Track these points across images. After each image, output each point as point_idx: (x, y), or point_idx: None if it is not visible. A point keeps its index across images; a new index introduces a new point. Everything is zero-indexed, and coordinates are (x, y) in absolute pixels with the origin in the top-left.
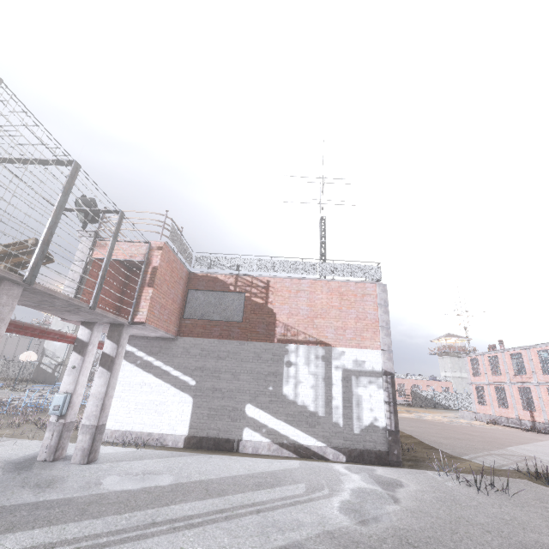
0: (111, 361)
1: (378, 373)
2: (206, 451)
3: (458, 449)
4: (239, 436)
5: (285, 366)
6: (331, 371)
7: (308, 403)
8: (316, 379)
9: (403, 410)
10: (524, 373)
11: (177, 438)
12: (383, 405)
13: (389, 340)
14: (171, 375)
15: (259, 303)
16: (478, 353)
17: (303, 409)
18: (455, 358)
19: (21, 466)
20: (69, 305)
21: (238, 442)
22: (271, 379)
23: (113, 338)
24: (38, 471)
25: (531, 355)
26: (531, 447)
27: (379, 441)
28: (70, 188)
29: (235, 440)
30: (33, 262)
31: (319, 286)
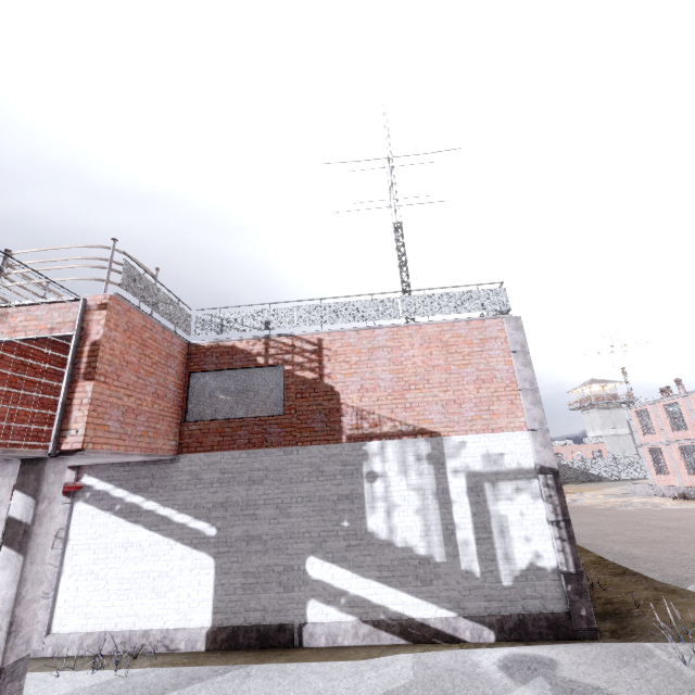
0: (25, 533)
1: (530, 472)
2: (244, 655)
3: (668, 567)
4: (301, 616)
5: (365, 482)
6: (446, 478)
7: (414, 542)
8: (423, 497)
9: None
10: None
11: (194, 635)
12: (546, 528)
13: (541, 412)
14: (173, 523)
15: (309, 379)
16: (647, 402)
17: (406, 554)
18: (604, 410)
19: None
20: None
21: (300, 628)
22: (344, 507)
23: (27, 487)
24: None
25: None
26: None
27: (550, 595)
28: None
29: (294, 625)
30: None
31: (406, 335)
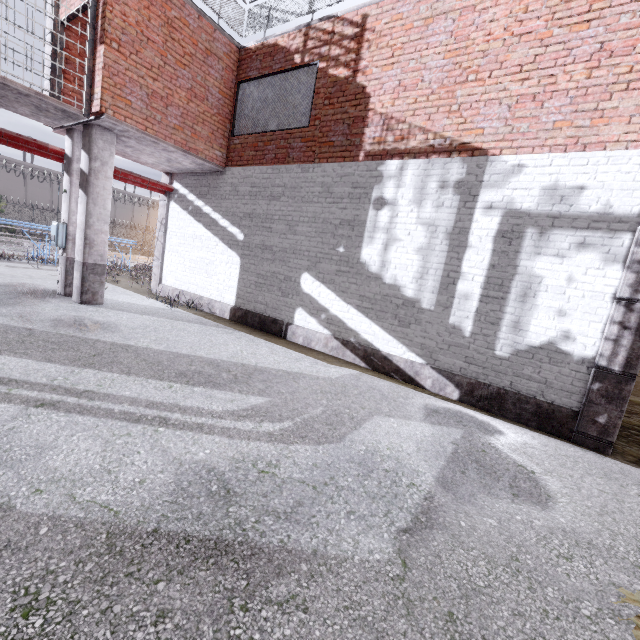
0: (86, 181)
1: (622, 221)
2: (245, 328)
3: None
4: (290, 318)
5: (371, 208)
6: (472, 216)
7: (404, 282)
8: (432, 235)
9: None
10: None
11: (224, 307)
12: (604, 306)
13: None
14: (219, 225)
15: (340, 78)
16: None
17: (392, 292)
18: None
19: (31, 292)
20: None
21: (287, 326)
22: (344, 233)
23: (86, 147)
24: (25, 297)
25: None
26: None
27: (559, 385)
28: None
29: (284, 323)
30: None
31: None
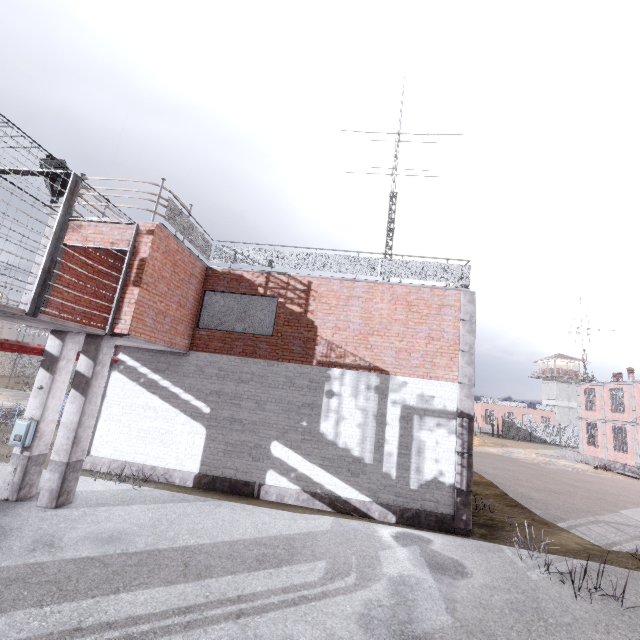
0: (86, 383)
1: (451, 414)
2: (218, 495)
3: (553, 509)
4: (261, 479)
5: (325, 397)
6: (386, 406)
7: (352, 446)
8: (366, 416)
9: (489, 442)
10: None
11: (186, 476)
12: (453, 456)
13: (472, 371)
14: (180, 398)
15: (296, 312)
16: (596, 383)
17: (344, 453)
18: (563, 384)
19: None
20: None
21: (260, 486)
22: (306, 412)
23: (89, 353)
24: None
25: None
26: None
27: (443, 501)
28: None
29: (256, 484)
30: None
31: (379, 291)
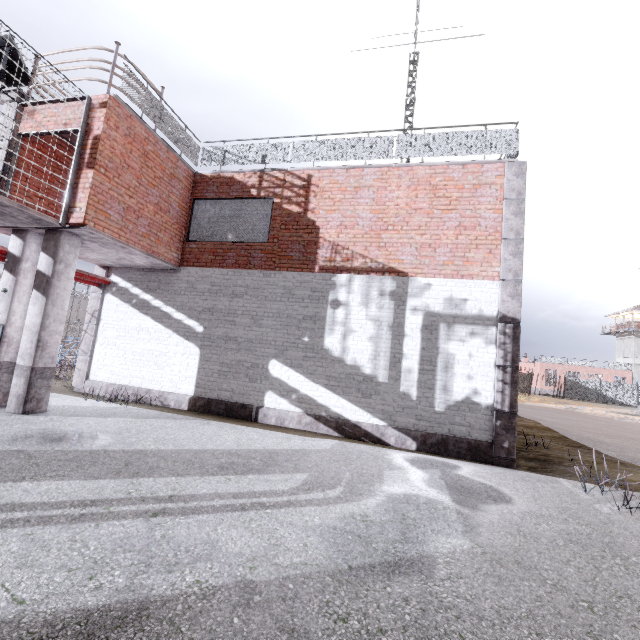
0: (47, 282)
1: (490, 319)
2: (212, 417)
3: (631, 452)
4: (260, 401)
5: (329, 308)
6: (404, 315)
7: (362, 362)
8: (378, 327)
9: (549, 400)
10: None
11: (181, 398)
12: (491, 371)
13: (519, 264)
14: (172, 318)
15: (294, 212)
16: None
17: (353, 371)
18: None
19: None
20: None
21: (258, 409)
22: (307, 326)
23: (49, 250)
24: None
25: None
26: None
27: (478, 426)
28: None
29: (254, 406)
30: None
31: (395, 176)
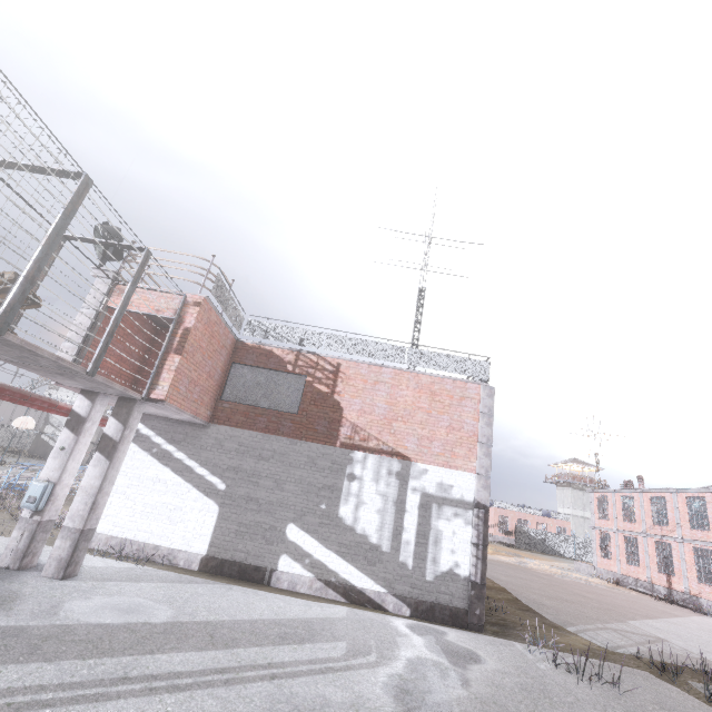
0: (113, 446)
1: (468, 504)
2: (227, 579)
3: (564, 615)
4: (274, 564)
5: (346, 480)
6: (406, 493)
7: (370, 532)
8: (385, 502)
9: (502, 551)
10: (666, 523)
11: (192, 557)
12: (468, 547)
13: (489, 463)
14: (194, 472)
15: (323, 391)
16: (608, 490)
17: (362, 539)
18: (578, 491)
19: None
20: (58, 367)
21: (271, 572)
22: (325, 494)
23: (120, 416)
24: None
25: (678, 501)
26: (661, 624)
27: (458, 594)
28: (75, 210)
29: (267, 569)
30: (6, 303)
31: (405, 378)
